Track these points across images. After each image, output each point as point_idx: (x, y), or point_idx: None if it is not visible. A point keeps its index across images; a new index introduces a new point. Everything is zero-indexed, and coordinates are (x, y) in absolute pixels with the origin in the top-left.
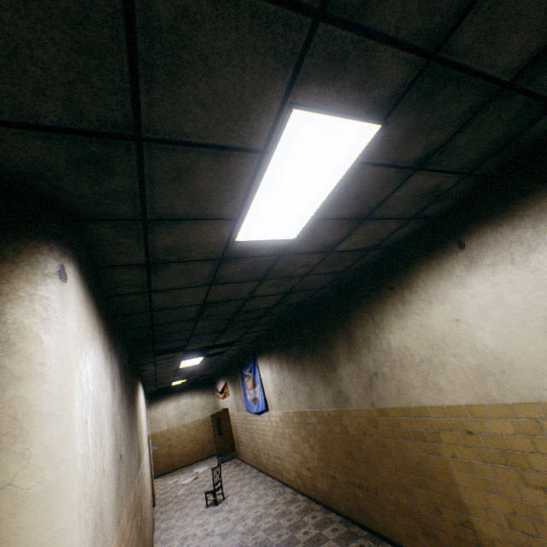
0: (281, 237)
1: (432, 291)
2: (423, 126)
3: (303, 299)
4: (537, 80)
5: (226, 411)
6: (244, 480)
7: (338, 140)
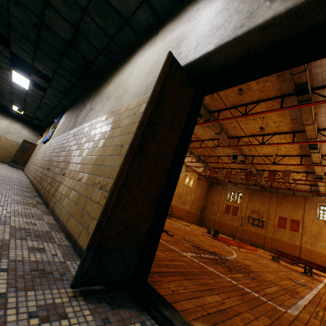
0: None
1: (134, 60)
2: None
3: (91, 58)
4: None
5: (35, 144)
6: (10, 170)
7: None
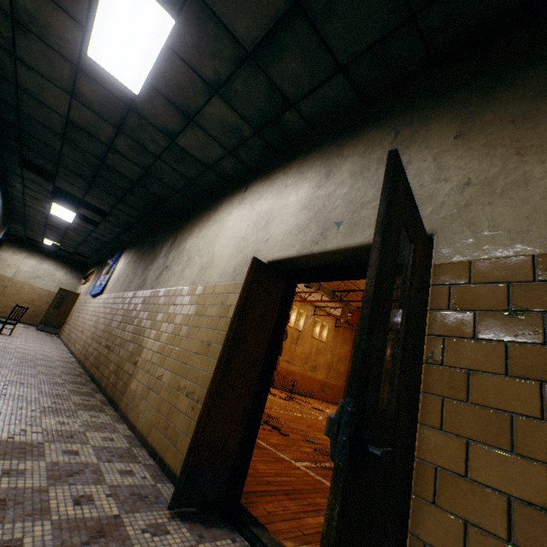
0: (126, 83)
1: (221, 215)
2: (207, 49)
3: (164, 196)
4: (269, 69)
5: (77, 294)
6: (43, 340)
7: (149, 10)
